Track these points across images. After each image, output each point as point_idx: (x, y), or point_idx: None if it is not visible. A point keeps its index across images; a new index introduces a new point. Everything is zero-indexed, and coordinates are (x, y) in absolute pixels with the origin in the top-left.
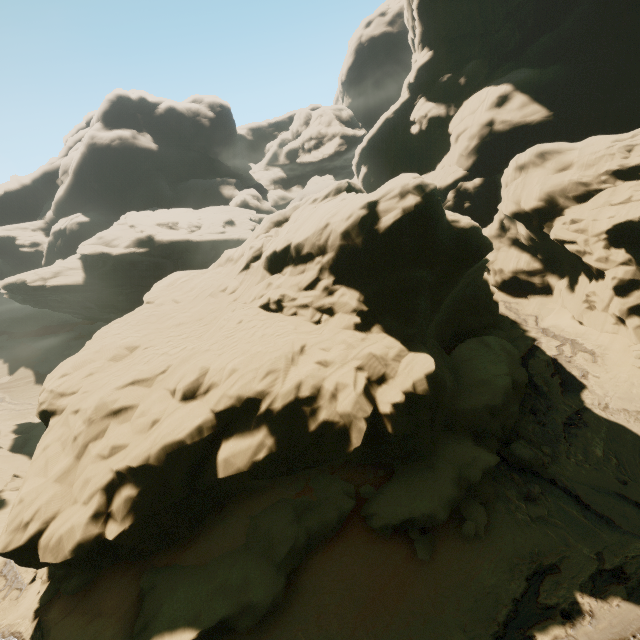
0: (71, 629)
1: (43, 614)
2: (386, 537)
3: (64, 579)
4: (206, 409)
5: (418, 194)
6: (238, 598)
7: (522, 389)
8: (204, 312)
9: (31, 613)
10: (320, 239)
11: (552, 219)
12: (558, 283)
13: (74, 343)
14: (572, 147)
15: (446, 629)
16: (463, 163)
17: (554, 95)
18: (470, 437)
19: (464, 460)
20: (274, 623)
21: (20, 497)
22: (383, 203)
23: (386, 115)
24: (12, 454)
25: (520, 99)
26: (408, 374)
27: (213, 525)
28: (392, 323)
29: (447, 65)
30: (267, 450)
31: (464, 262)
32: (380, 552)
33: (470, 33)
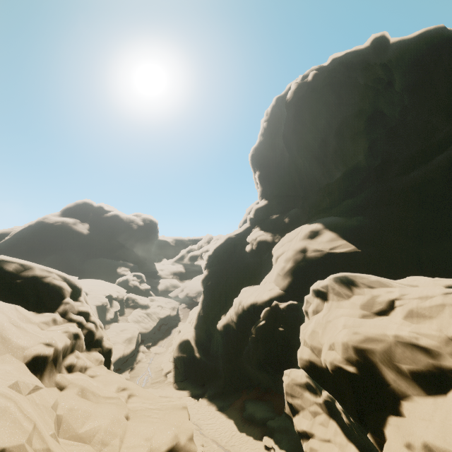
0: None
1: None
2: None
3: None
4: None
5: None
6: None
7: None
8: None
9: None
10: None
11: (380, 415)
12: None
13: None
14: (388, 283)
15: None
16: (280, 282)
17: (360, 236)
18: None
19: None
20: None
21: None
22: None
23: (229, 235)
24: None
25: (329, 235)
26: None
27: None
28: None
29: (278, 210)
30: None
31: None
32: None
33: (294, 195)
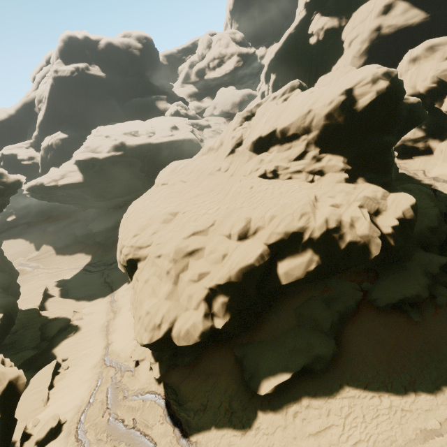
0: (194, 384)
1: (165, 380)
2: (388, 311)
3: (175, 358)
4: (261, 243)
5: (386, 79)
6: (309, 353)
7: (443, 215)
8: (212, 186)
9: (153, 381)
10: (304, 122)
11: (443, 96)
12: (440, 145)
13: (75, 225)
14: None
15: (446, 357)
16: (356, 63)
17: (430, 0)
18: (420, 248)
19: (423, 262)
20: (335, 365)
21: (146, 311)
22: (358, 89)
23: (289, 31)
24: (64, 299)
25: (402, 6)
26: (397, 207)
27: (269, 316)
28: (372, 175)
29: None
30: (316, 263)
31: (406, 130)
32: (387, 320)
33: None
